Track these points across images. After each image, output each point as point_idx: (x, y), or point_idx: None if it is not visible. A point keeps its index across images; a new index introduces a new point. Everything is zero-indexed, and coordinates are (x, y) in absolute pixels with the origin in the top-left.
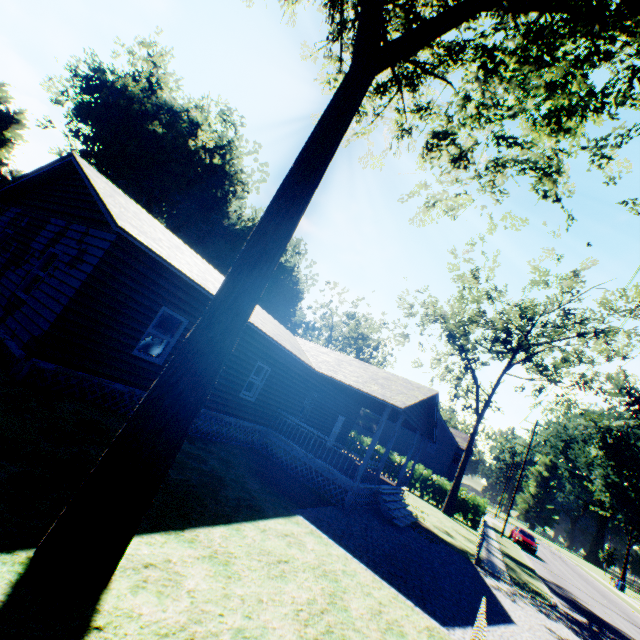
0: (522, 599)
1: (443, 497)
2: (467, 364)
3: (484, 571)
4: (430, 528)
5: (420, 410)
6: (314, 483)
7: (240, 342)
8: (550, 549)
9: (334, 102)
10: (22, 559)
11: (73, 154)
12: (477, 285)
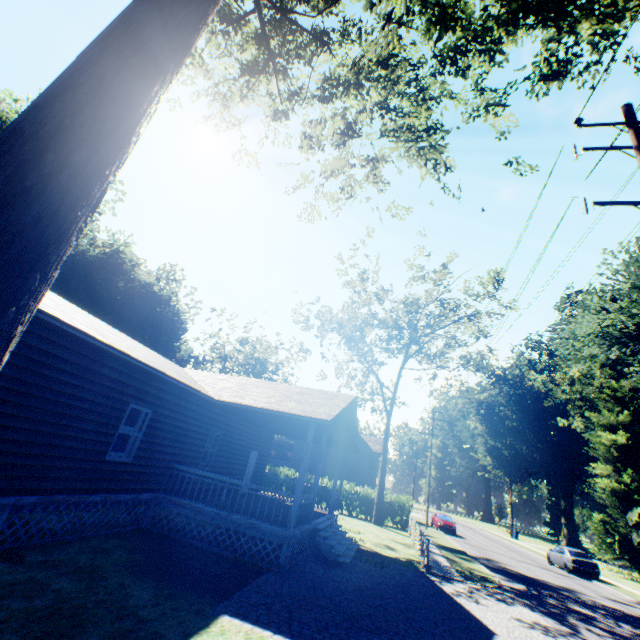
0: (480, 594)
1: (371, 507)
2: (368, 367)
3: (437, 578)
4: (373, 549)
5: (341, 420)
6: (235, 548)
7: (96, 379)
8: (459, 522)
9: None
10: None
11: None
12: (366, 287)
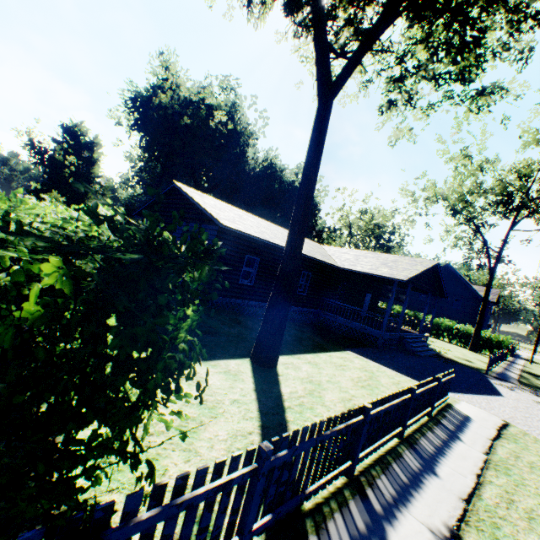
0: (521, 390)
1: (469, 340)
2: (474, 230)
3: (492, 377)
4: (450, 358)
5: (426, 278)
6: (356, 337)
7: None
8: None
9: (313, 135)
10: (248, 360)
11: (174, 183)
12: (468, 162)
